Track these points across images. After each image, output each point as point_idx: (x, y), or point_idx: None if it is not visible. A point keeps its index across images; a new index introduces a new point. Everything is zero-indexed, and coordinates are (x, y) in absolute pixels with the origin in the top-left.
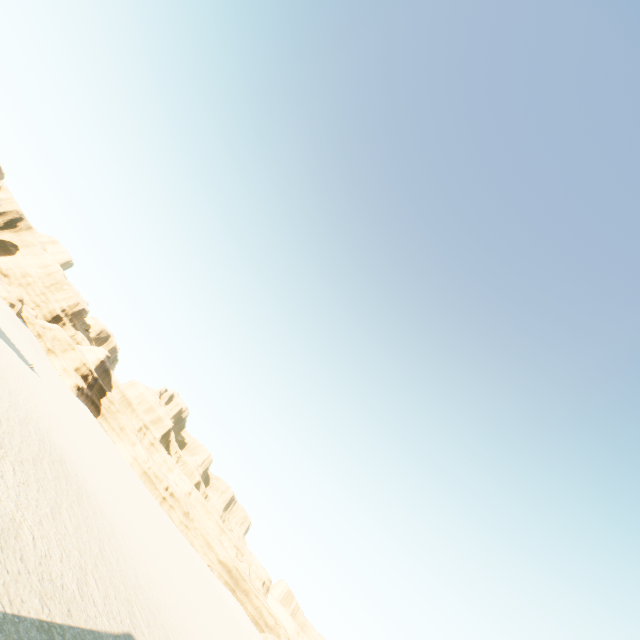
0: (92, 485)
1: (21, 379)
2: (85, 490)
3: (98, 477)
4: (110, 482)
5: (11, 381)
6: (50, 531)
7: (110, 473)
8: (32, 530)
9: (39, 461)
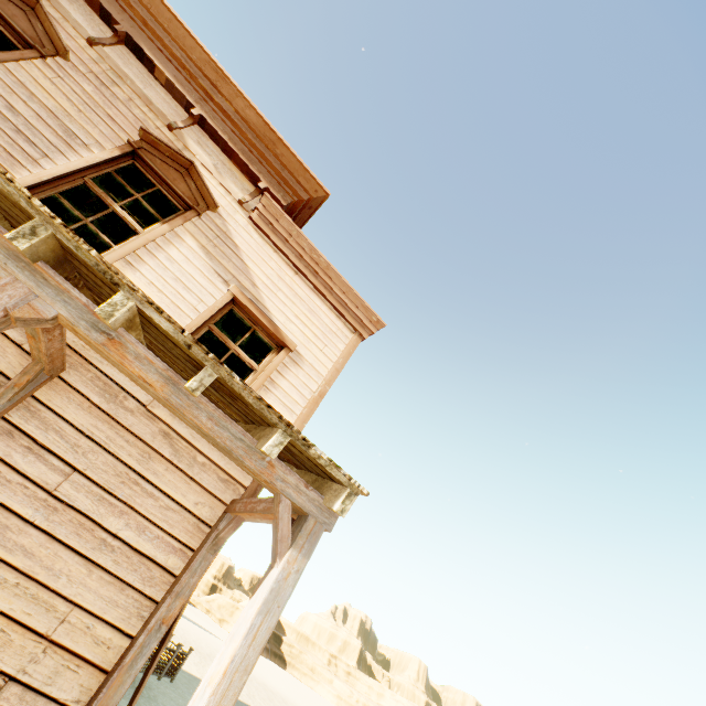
0: (293, 701)
1: (216, 643)
2: (288, 700)
3: (298, 700)
4: (312, 705)
5: (212, 644)
6: (270, 703)
7: (311, 702)
8: (260, 699)
9: (250, 680)
